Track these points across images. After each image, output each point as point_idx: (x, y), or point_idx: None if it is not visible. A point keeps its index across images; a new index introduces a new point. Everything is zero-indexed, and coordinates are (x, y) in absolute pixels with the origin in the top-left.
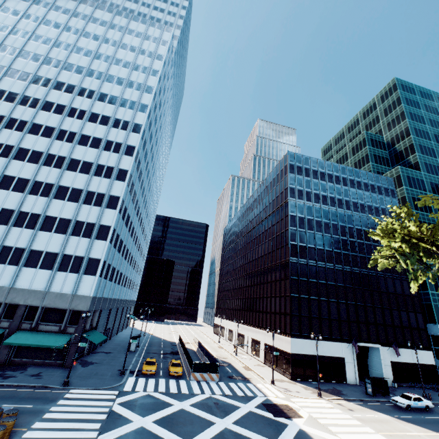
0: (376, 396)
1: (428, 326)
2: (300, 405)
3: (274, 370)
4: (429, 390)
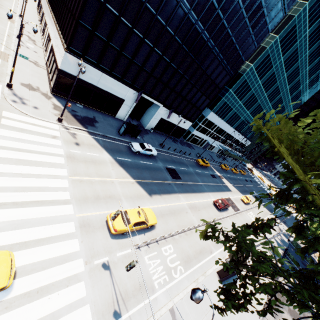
0: (126, 135)
1: (206, 109)
2: (6, 124)
3: (47, 76)
4: (170, 140)
